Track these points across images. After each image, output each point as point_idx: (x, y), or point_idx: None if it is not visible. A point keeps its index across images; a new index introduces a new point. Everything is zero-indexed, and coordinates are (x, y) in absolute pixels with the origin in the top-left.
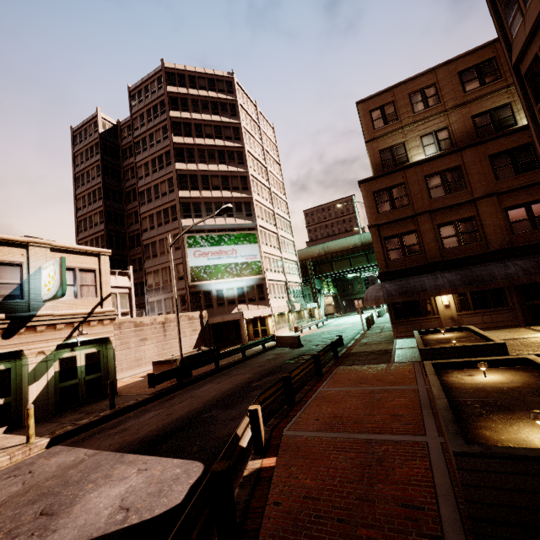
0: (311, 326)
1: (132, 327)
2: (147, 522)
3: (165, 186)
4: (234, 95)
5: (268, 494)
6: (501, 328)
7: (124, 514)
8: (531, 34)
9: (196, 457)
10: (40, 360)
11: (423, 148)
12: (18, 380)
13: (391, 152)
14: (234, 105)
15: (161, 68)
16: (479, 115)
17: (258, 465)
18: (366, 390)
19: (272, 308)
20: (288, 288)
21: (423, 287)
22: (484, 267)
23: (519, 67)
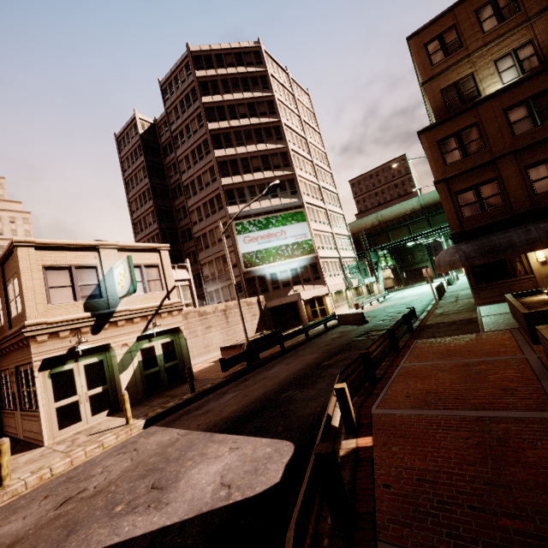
0: (372, 302)
1: (197, 317)
2: (250, 500)
3: (208, 176)
4: (263, 66)
5: (374, 476)
6: None
7: (226, 490)
8: None
9: (283, 437)
10: (125, 352)
11: (500, 75)
12: (111, 370)
13: (456, 89)
14: (264, 76)
15: (187, 54)
16: None
17: (353, 445)
18: (458, 363)
19: (328, 287)
20: (342, 264)
21: (511, 243)
22: None
23: None
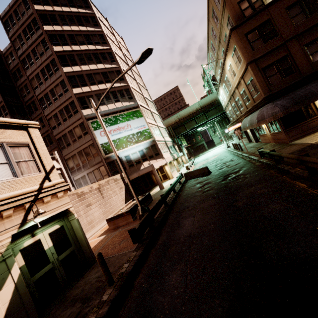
0: None
1: (76, 198)
2: None
3: (59, 89)
4: (91, 9)
5: None
6: None
7: None
8: None
9: None
10: None
11: None
12: None
13: (247, 1)
14: (93, 17)
15: None
16: None
17: None
18: None
19: (165, 159)
20: (167, 145)
21: (312, 93)
22: None
23: None
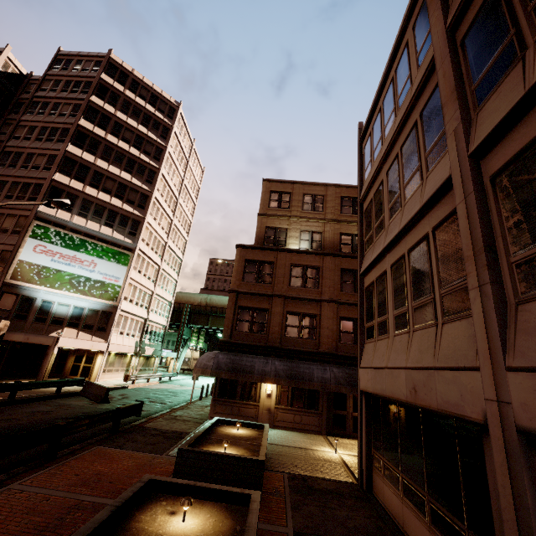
0: (155, 379)
1: None
2: None
3: (42, 160)
4: (172, 121)
5: None
6: (306, 432)
7: None
8: (372, 181)
9: None
10: None
11: (300, 241)
12: None
13: (275, 232)
14: (168, 129)
15: (105, 55)
16: (346, 234)
17: None
18: (71, 500)
19: (110, 344)
20: (145, 327)
21: (252, 368)
22: (309, 365)
23: (363, 204)
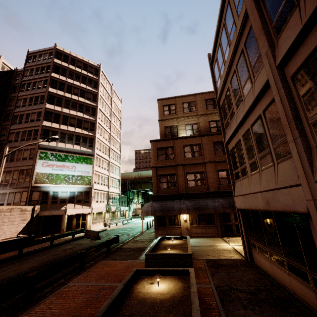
0: (120, 223)
1: None
2: None
3: (35, 116)
4: (98, 77)
5: None
6: (210, 237)
7: None
8: (222, 88)
9: None
10: None
11: (186, 131)
12: None
13: (170, 129)
14: (97, 82)
15: (53, 48)
16: (212, 121)
17: None
18: (99, 286)
19: (92, 208)
20: (109, 196)
21: (173, 208)
22: (205, 200)
23: (219, 103)
